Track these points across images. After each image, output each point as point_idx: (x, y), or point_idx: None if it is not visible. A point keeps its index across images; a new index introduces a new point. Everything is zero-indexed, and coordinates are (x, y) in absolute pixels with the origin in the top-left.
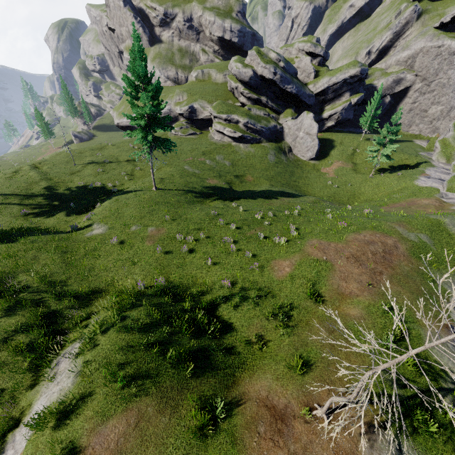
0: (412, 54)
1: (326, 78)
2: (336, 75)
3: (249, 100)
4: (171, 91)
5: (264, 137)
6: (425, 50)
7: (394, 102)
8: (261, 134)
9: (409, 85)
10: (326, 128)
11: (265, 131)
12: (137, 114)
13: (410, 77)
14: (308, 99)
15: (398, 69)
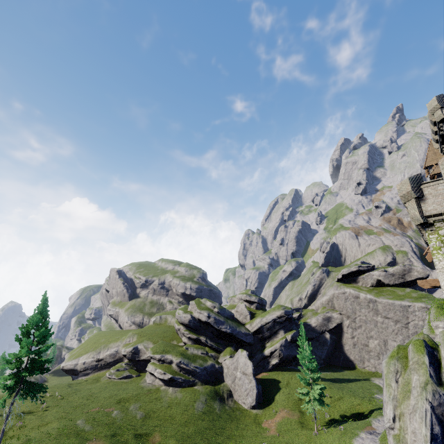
0: (329, 298)
1: (258, 319)
2: (266, 316)
3: (190, 340)
4: (126, 333)
5: (199, 378)
6: (335, 295)
7: (336, 337)
8: (196, 374)
9: (340, 322)
10: (272, 366)
11: (200, 371)
12: (14, 357)
13: (336, 315)
14: (245, 337)
15: (324, 309)
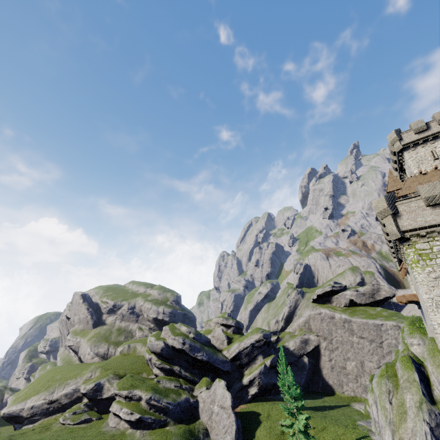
0: (305, 320)
1: (236, 344)
2: (244, 340)
3: (162, 371)
4: (88, 367)
5: (171, 417)
6: (312, 316)
7: (314, 360)
8: (168, 412)
9: (317, 344)
10: (251, 396)
11: (172, 407)
12: None
13: (313, 337)
14: (222, 364)
15: (301, 331)
